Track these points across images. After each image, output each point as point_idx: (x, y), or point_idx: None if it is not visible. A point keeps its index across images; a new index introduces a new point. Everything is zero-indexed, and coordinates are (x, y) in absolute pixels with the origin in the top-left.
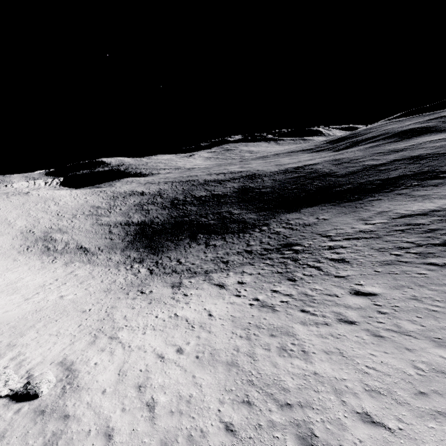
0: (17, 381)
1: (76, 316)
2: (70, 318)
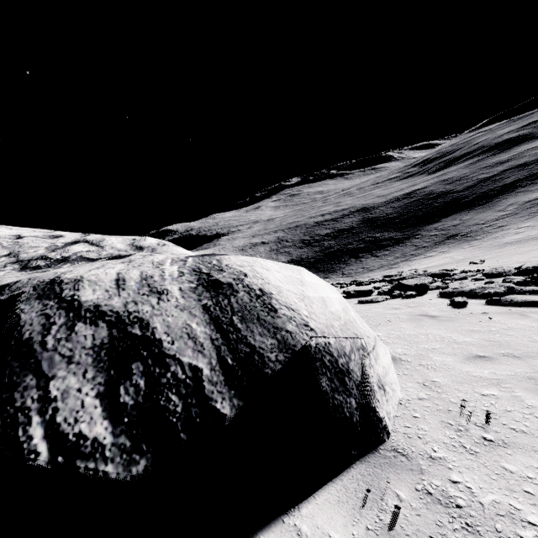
0: None
1: None
2: None
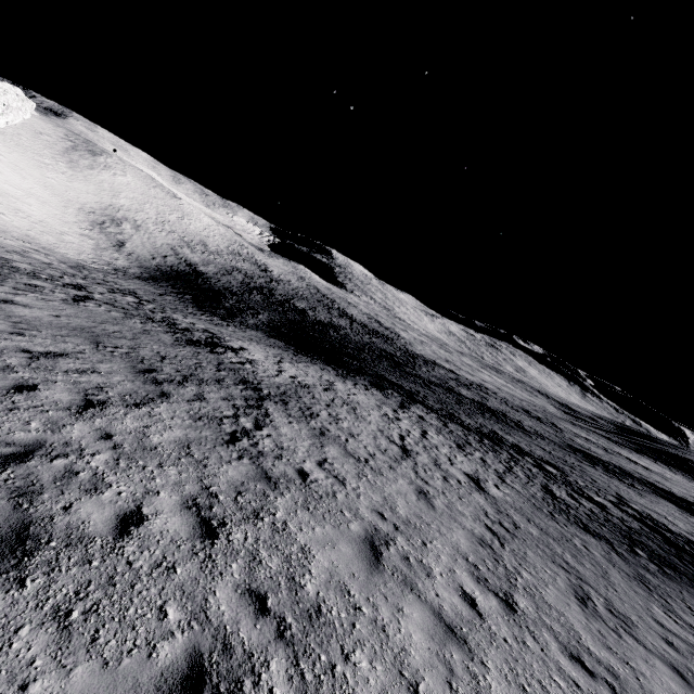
0: None
1: None
2: None
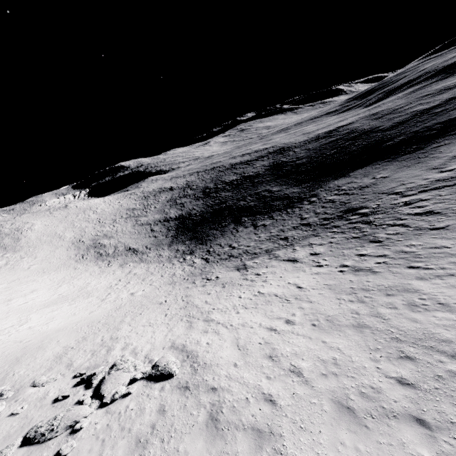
0: (142, 366)
1: (156, 308)
2: (152, 311)
